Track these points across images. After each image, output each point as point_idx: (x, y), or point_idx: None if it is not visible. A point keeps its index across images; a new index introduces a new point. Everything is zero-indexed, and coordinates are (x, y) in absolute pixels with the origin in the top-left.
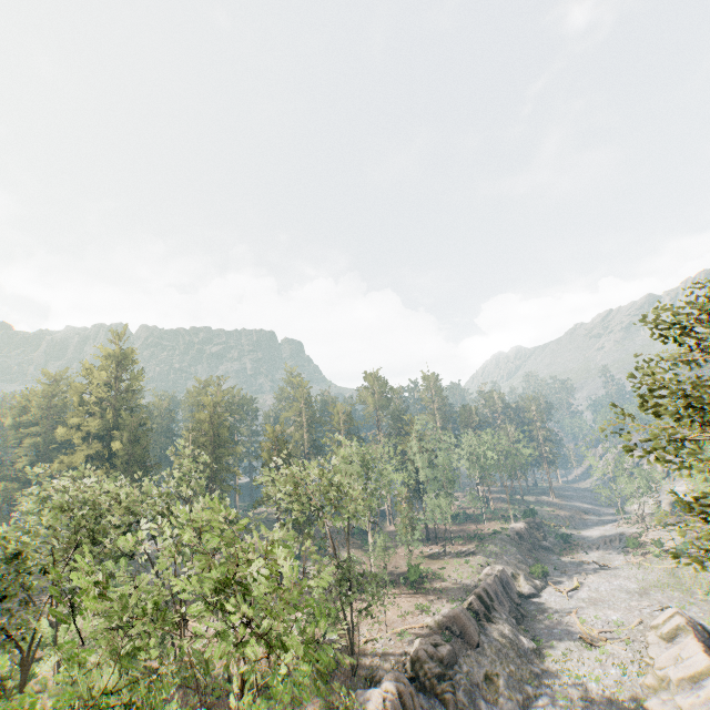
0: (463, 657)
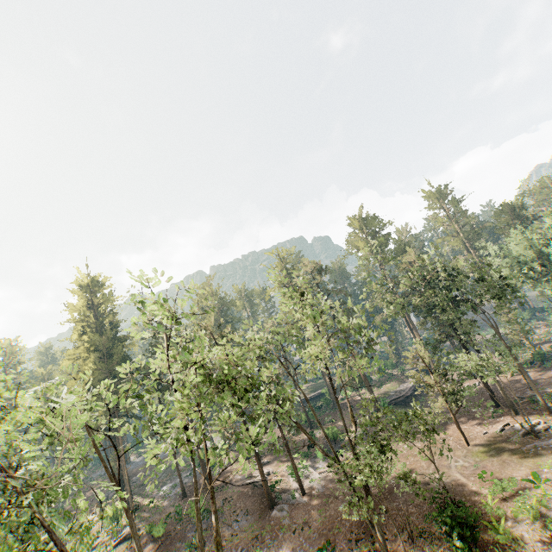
0: None
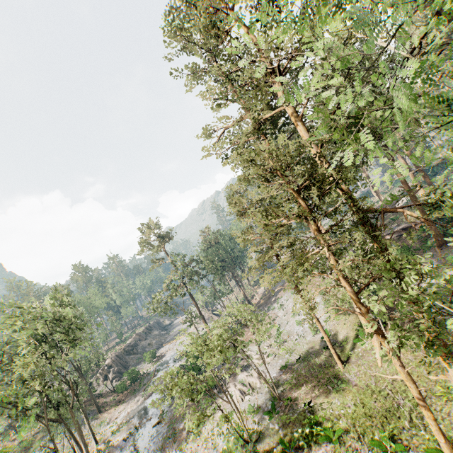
0: (140, 344)
